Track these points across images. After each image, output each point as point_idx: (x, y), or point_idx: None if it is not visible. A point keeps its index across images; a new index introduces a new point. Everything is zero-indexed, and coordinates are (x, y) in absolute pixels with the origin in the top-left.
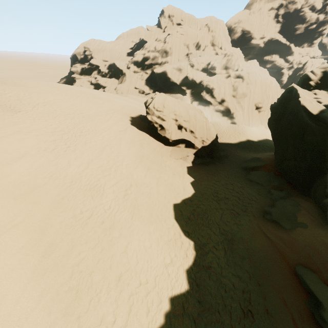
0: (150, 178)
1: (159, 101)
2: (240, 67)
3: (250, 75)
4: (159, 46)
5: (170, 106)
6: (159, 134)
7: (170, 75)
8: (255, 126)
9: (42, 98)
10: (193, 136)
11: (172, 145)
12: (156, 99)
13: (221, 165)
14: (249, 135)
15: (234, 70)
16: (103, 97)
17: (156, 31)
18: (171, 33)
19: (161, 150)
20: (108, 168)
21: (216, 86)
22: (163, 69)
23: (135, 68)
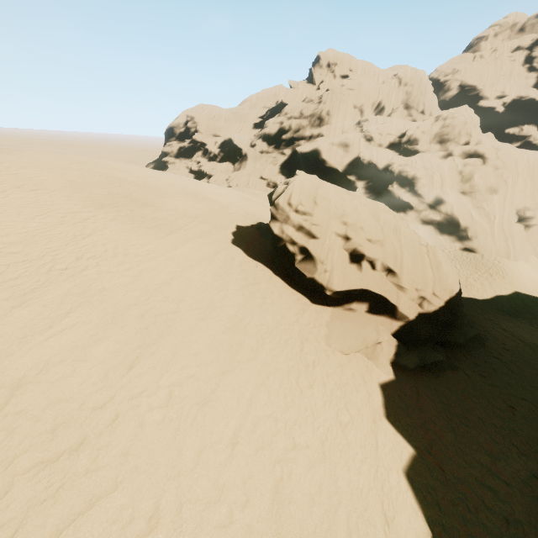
0: (253, 455)
1: (303, 189)
2: (473, 137)
3: (502, 150)
4: (309, 109)
5: (331, 202)
6: (299, 270)
7: (327, 155)
8: (521, 258)
9: (44, 176)
10: (395, 284)
11: (333, 304)
12: (295, 184)
13: (476, 375)
14: (517, 279)
15: (459, 144)
16: (191, 186)
17: (304, 88)
18: (331, 87)
19: (301, 320)
20: (91, 410)
21: (421, 173)
22: (314, 146)
23: (264, 146)
